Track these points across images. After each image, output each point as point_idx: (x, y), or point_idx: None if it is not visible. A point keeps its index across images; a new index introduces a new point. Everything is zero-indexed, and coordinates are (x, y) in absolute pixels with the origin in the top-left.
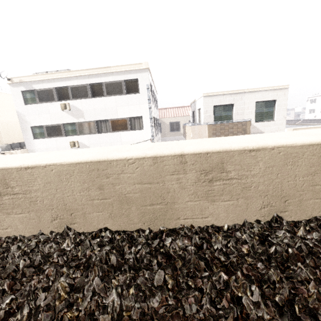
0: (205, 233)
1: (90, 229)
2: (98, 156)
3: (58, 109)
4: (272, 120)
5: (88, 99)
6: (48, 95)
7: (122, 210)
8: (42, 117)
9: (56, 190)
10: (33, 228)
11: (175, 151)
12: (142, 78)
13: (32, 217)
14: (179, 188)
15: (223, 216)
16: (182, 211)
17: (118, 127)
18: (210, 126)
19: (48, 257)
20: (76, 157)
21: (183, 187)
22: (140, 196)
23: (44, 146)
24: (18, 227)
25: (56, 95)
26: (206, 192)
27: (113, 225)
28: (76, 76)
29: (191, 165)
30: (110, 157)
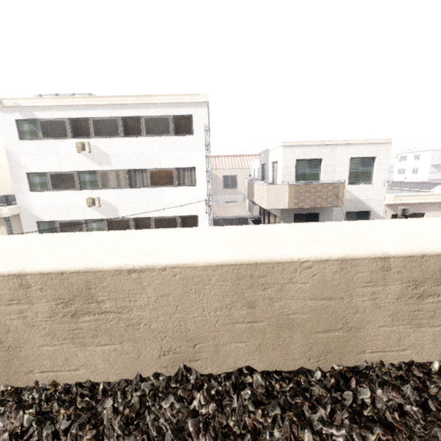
0: (416, 378)
1: (221, 369)
2: (250, 253)
3: (72, 149)
4: (369, 183)
5: (118, 138)
6: (58, 128)
7: (279, 339)
8: (47, 159)
9: (176, 307)
10: (125, 369)
11: (374, 250)
12: (198, 115)
13: (126, 351)
14: (372, 307)
15: (428, 348)
16: (371, 341)
17: (160, 180)
18: (292, 186)
19: (180, 429)
20: (213, 254)
21: (378, 305)
22: (310, 318)
23: (46, 202)
24: (99, 367)
25: (71, 129)
26: (410, 313)
27: (260, 363)
28: (102, 105)
29: (396, 273)
30: (273, 257)
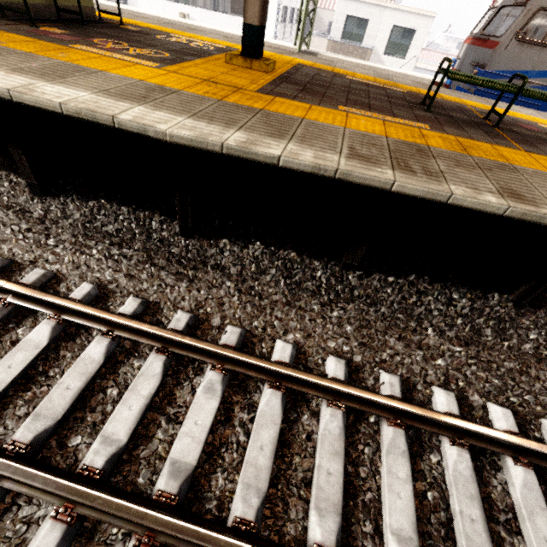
0: None
1: None
2: (218, 29)
3: None
4: (402, 58)
5: None
6: None
7: None
8: None
9: None
10: None
11: (239, 35)
12: None
13: None
14: None
15: None
16: None
17: (238, 9)
18: (330, 42)
19: None
20: (212, 28)
21: None
22: None
23: (149, 9)
24: None
25: None
26: None
27: None
28: None
29: None
30: (221, 31)
